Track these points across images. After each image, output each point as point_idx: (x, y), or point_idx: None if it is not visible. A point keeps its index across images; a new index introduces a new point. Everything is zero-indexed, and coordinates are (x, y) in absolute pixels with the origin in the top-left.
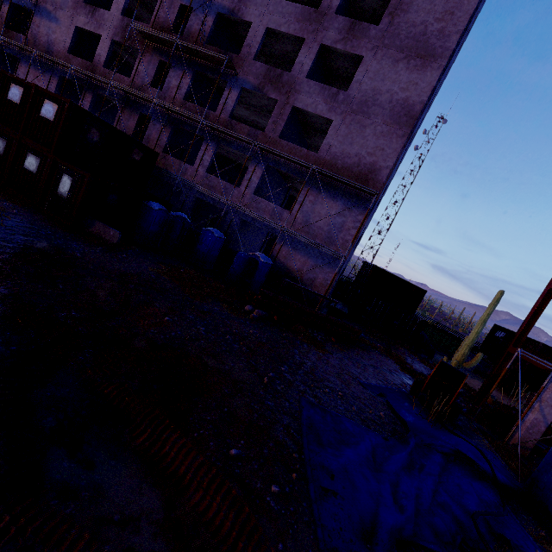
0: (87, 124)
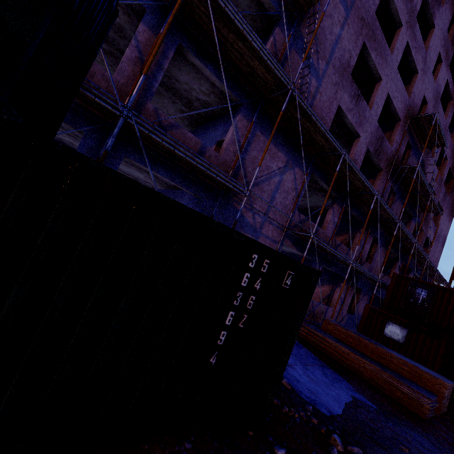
0: None
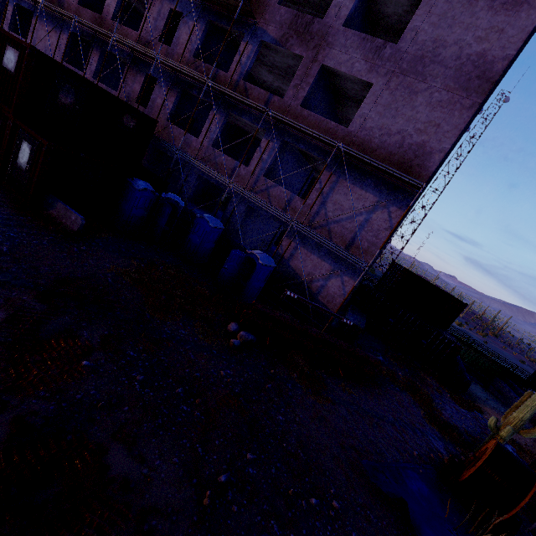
0: (58, 79)
